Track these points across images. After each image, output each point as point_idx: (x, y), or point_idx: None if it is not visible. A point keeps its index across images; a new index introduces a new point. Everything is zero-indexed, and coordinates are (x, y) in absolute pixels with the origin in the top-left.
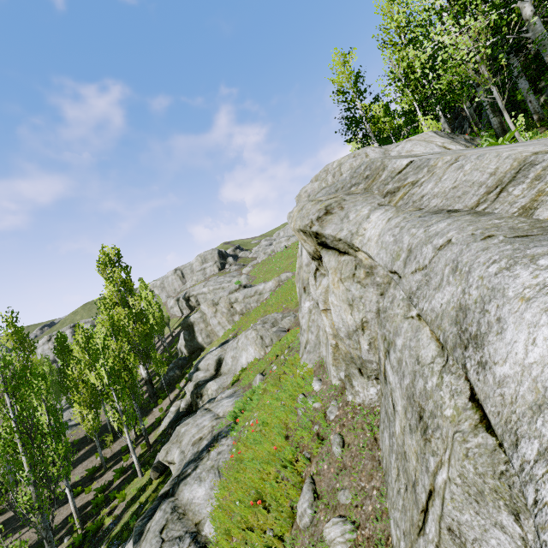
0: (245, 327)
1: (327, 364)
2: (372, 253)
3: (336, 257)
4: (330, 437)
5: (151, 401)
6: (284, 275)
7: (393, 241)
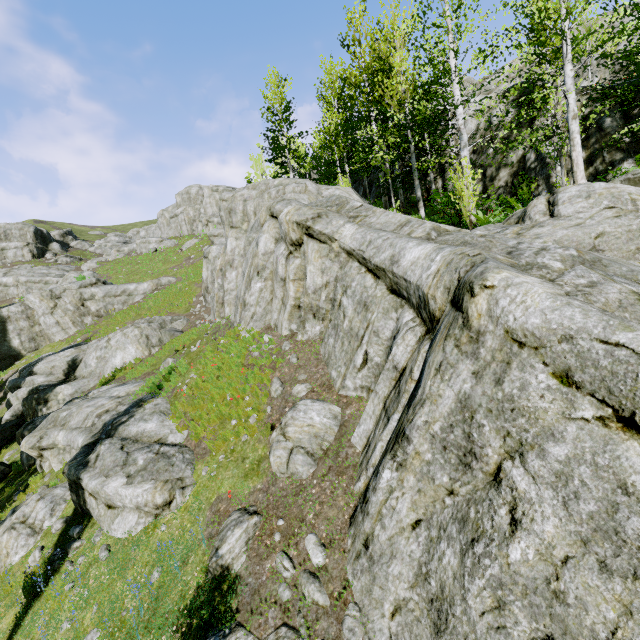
0: (106, 330)
1: (279, 323)
2: (347, 242)
3: (318, 244)
4: (287, 357)
5: None
6: (166, 279)
7: (361, 237)
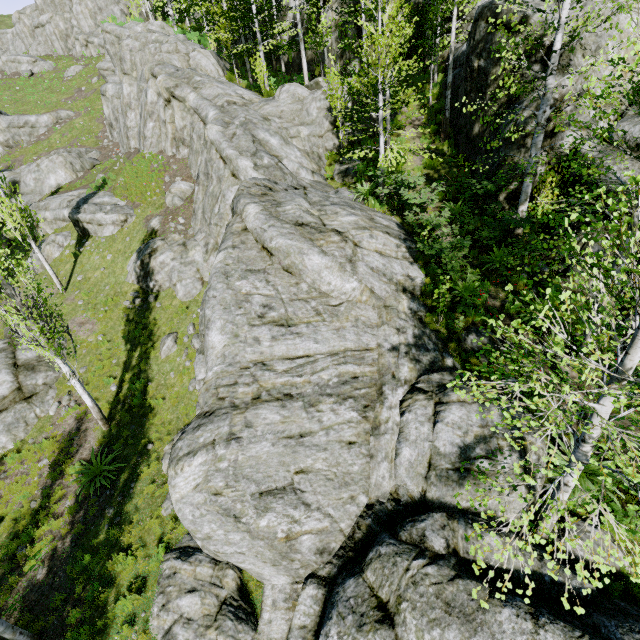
0: (24, 160)
1: (166, 148)
2: (191, 104)
3: (179, 103)
4: (172, 166)
5: None
6: (64, 112)
7: (197, 102)
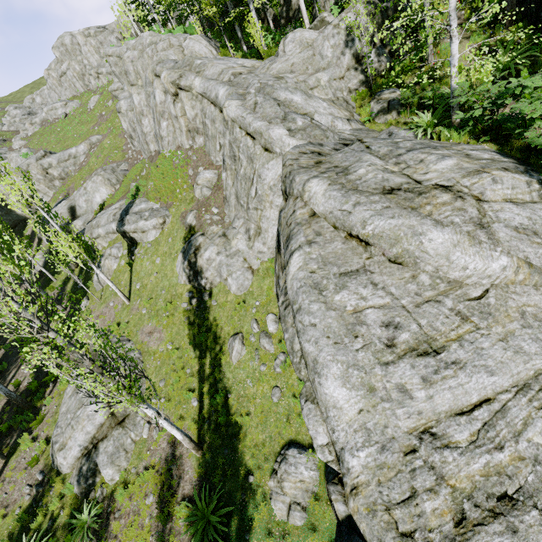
0: (75, 187)
1: (183, 143)
2: (198, 90)
3: (186, 93)
4: (192, 158)
5: None
6: (94, 138)
7: (203, 86)
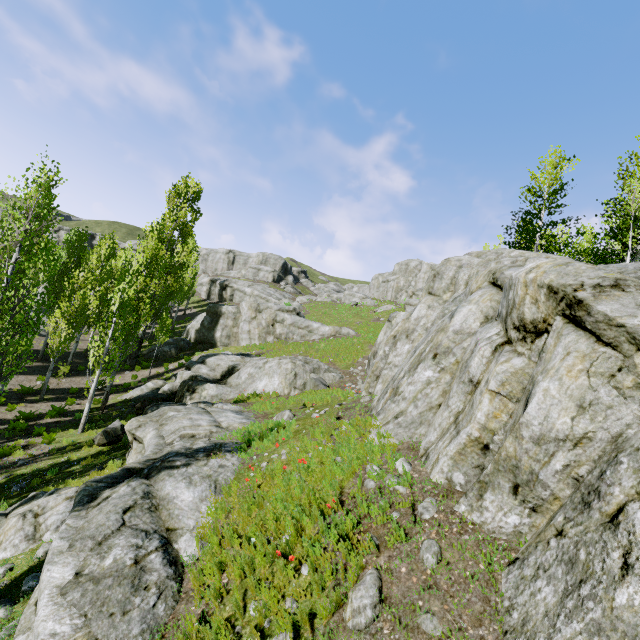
0: (275, 353)
1: (433, 452)
2: None
3: (592, 342)
4: (418, 537)
5: (128, 361)
6: (347, 329)
7: None
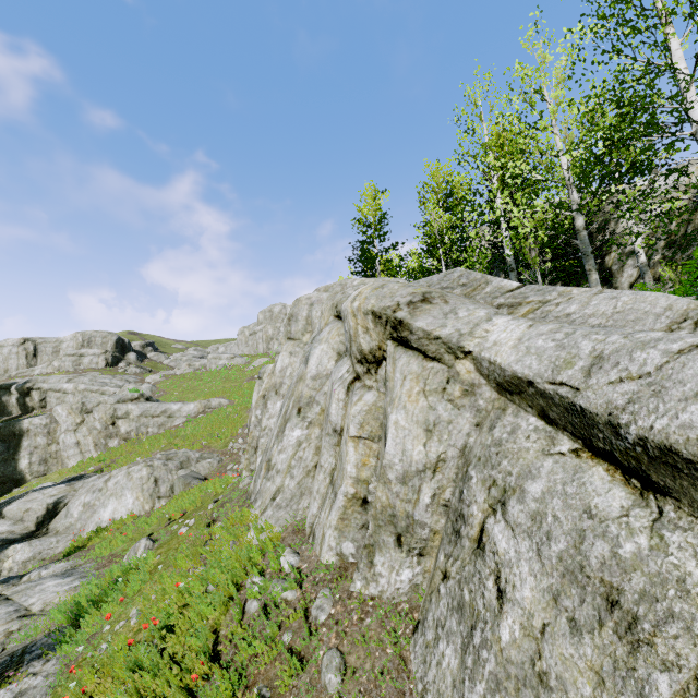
0: (125, 460)
1: (318, 527)
2: (504, 359)
3: (421, 361)
4: (317, 654)
5: None
6: (217, 400)
7: (555, 345)
